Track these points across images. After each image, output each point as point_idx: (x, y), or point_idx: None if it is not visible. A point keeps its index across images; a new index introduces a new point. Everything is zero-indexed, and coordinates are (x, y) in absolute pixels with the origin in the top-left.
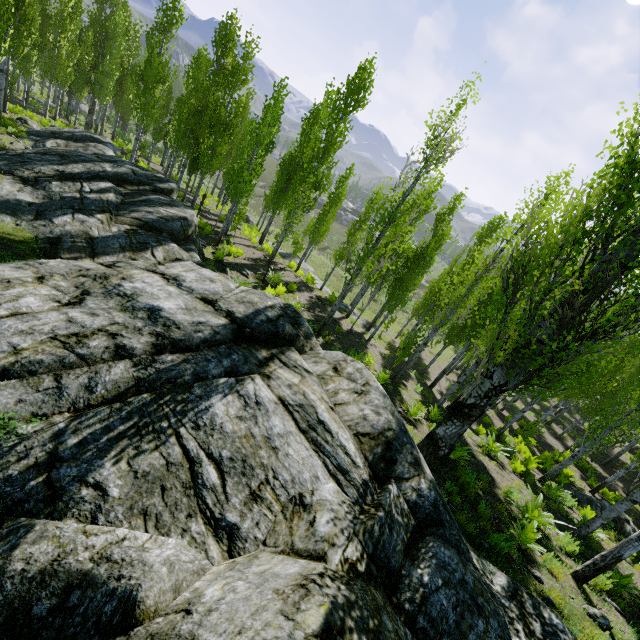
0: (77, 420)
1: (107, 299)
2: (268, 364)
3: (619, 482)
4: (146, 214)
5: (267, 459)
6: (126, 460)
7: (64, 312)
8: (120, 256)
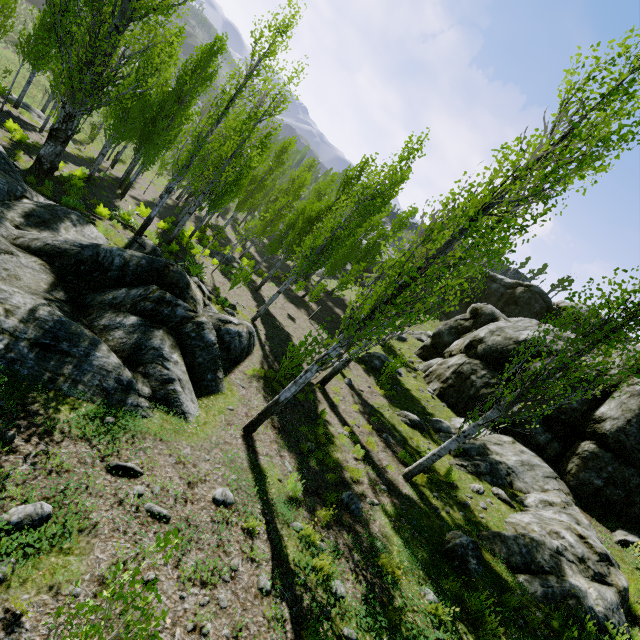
0: None
1: None
2: None
3: (266, 264)
4: None
5: None
6: None
7: None
8: None
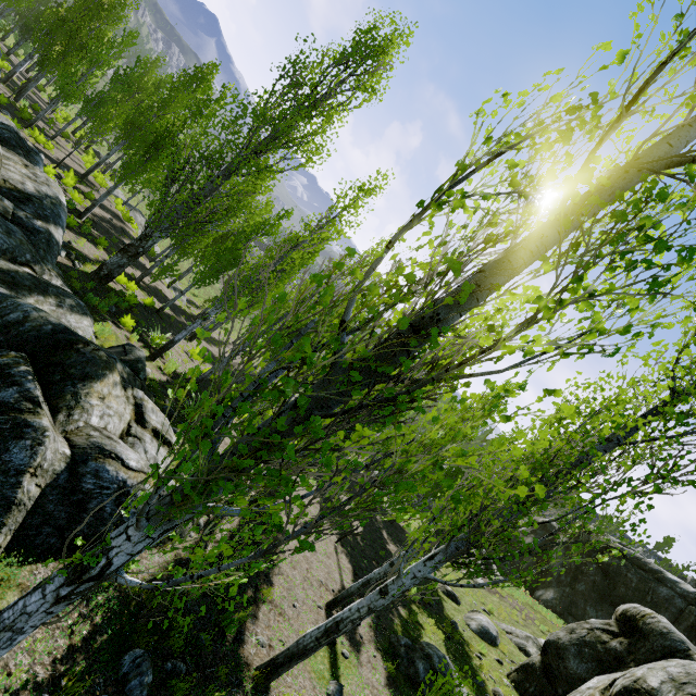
0: None
1: None
2: None
3: None
4: None
5: None
6: None
7: None
8: None
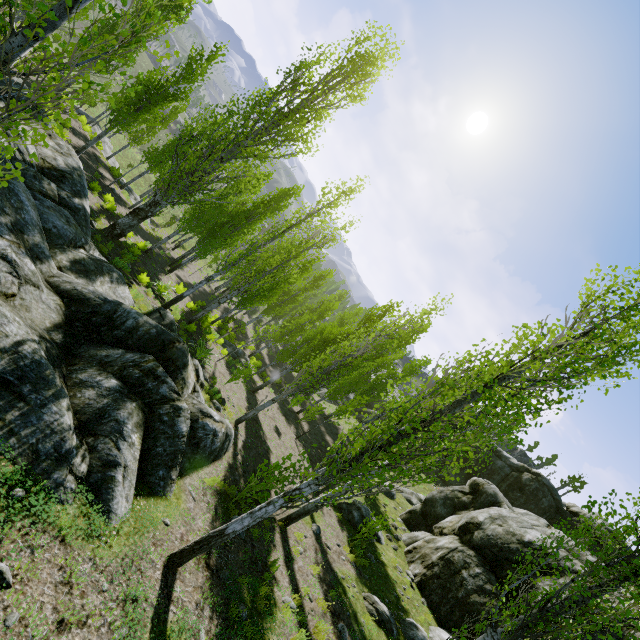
0: None
1: None
2: None
3: (273, 369)
4: None
5: None
6: None
7: None
8: None
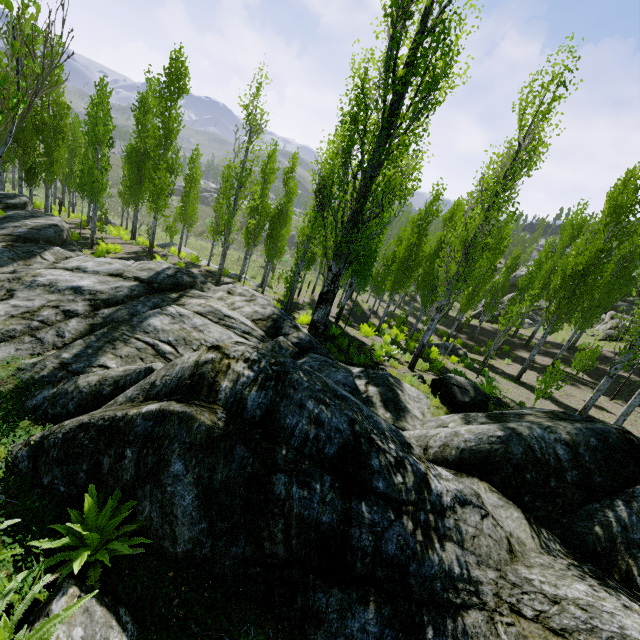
0: (65, 349)
1: (32, 290)
2: (180, 300)
3: (464, 335)
4: (14, 229)
5: (198, 336)
6: (111, 354)
7: (6, 303)
8: (15, 265)
